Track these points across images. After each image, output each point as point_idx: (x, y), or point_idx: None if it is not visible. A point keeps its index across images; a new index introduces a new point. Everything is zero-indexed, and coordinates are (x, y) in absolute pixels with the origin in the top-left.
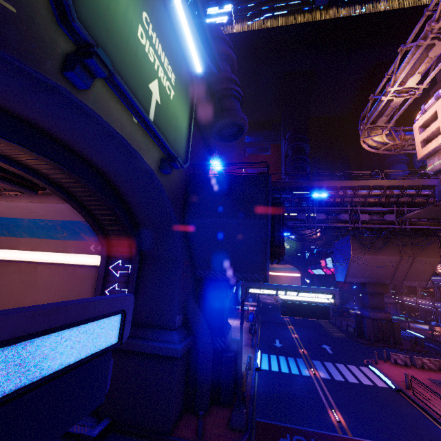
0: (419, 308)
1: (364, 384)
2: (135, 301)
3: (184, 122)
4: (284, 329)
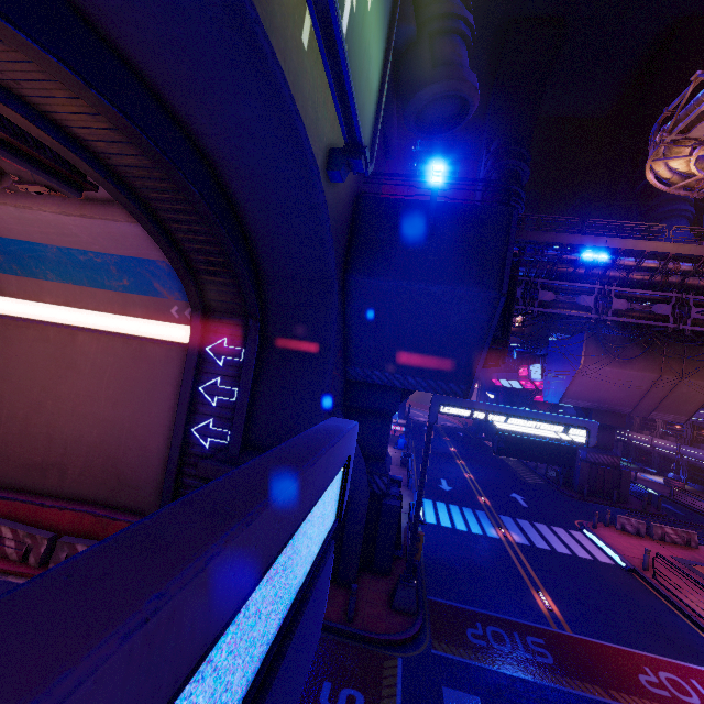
0: (654, 451)
1: (580, 557)
2: (250, 409)
3: (376, 73)
4: (452, 464)
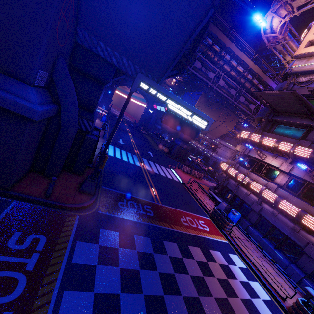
0: (196, 148)
1: (168, 178)
2: None
3: None
4: (126, 134)
